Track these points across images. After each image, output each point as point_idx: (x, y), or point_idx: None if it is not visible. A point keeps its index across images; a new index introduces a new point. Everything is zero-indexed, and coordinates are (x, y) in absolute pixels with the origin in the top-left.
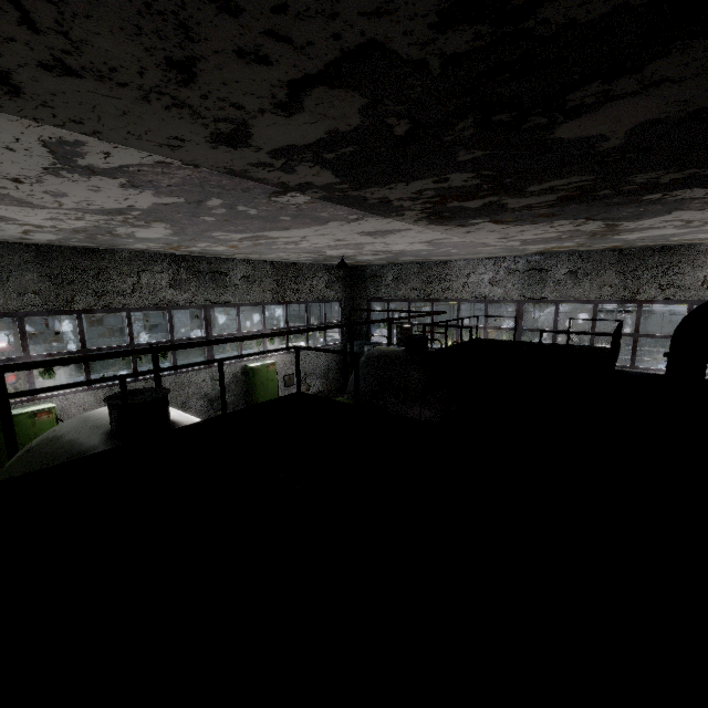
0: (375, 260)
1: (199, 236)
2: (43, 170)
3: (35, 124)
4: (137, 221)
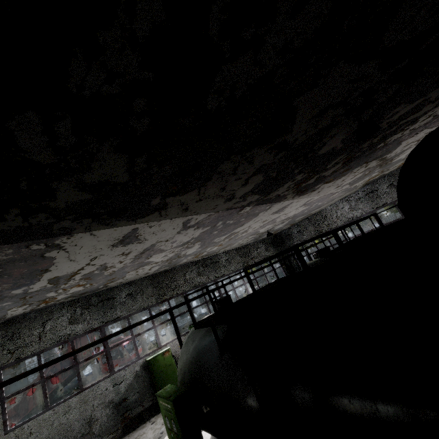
0: (284, 226)
1: (209, 244)
2: (176, 233)
3: (185, 217)
4: (190, 245)
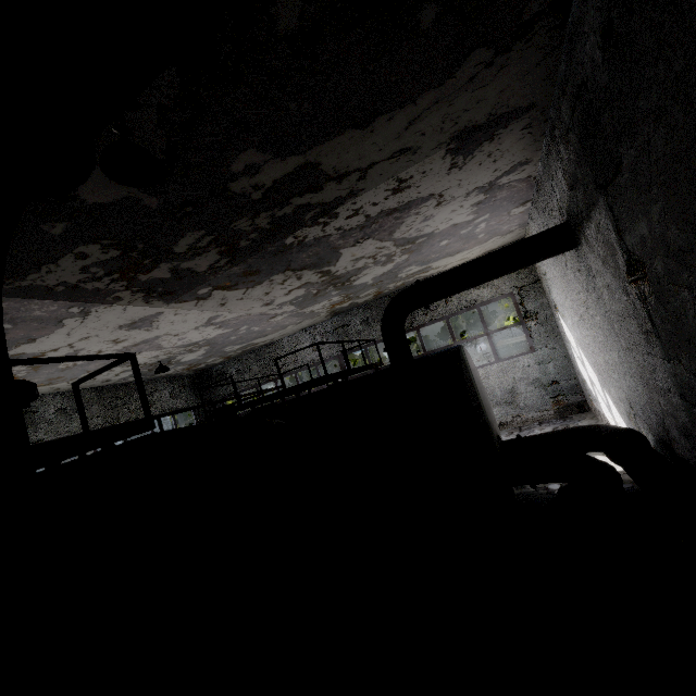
0: (206, 358)
1: None
2: None
3: None
4: None
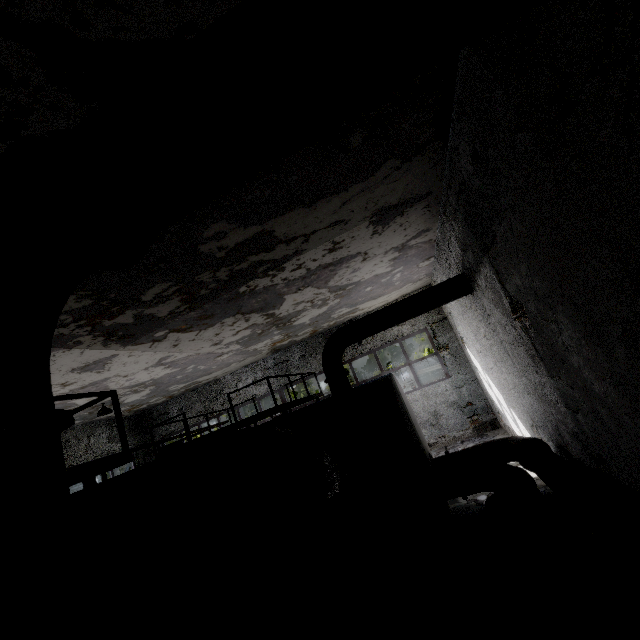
0: (149, 398)
1: None
2: None
3: None
4: None
